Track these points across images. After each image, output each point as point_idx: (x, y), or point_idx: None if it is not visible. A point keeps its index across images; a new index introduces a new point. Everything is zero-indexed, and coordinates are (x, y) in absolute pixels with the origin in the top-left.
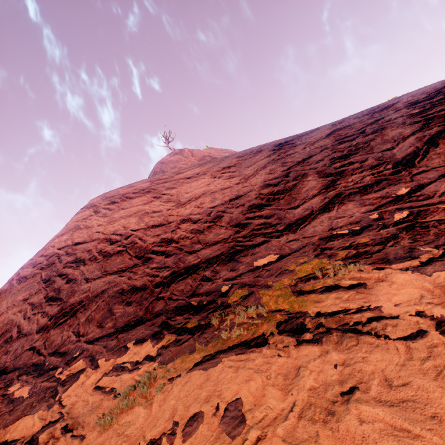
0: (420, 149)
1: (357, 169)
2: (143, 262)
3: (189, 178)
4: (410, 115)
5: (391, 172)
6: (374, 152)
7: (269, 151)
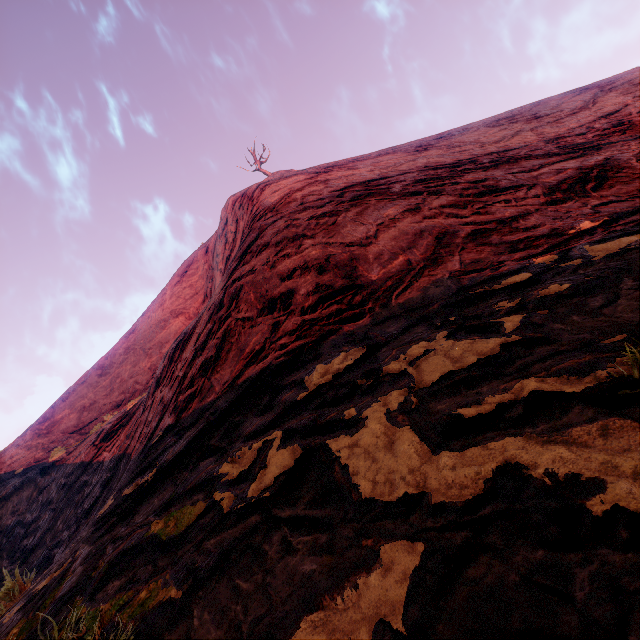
0: None
1: None
2: (594, 150)
3: (440, 138)
4: None
5: None
6: None
7: (565, 95)
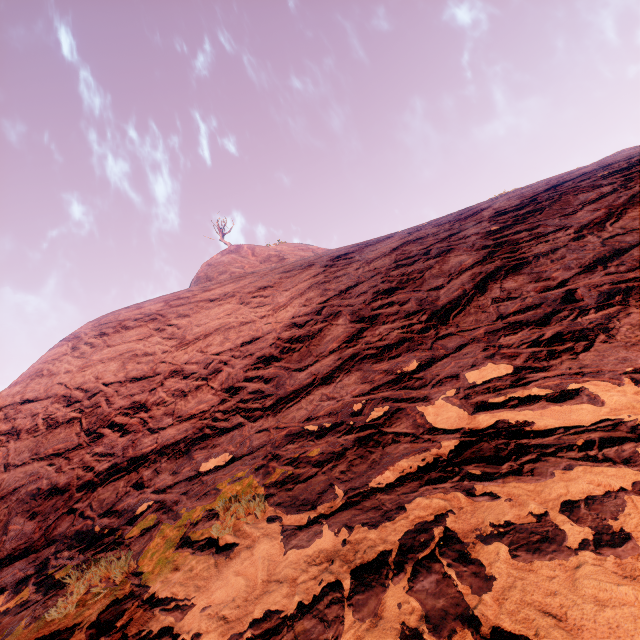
0: (466, 294)
1: (392, 315)
2: (90, 441)
3: (213, 300)
4: (485, 234)
5: (420, 328)
6: (421, 290)
7: (320, 268)
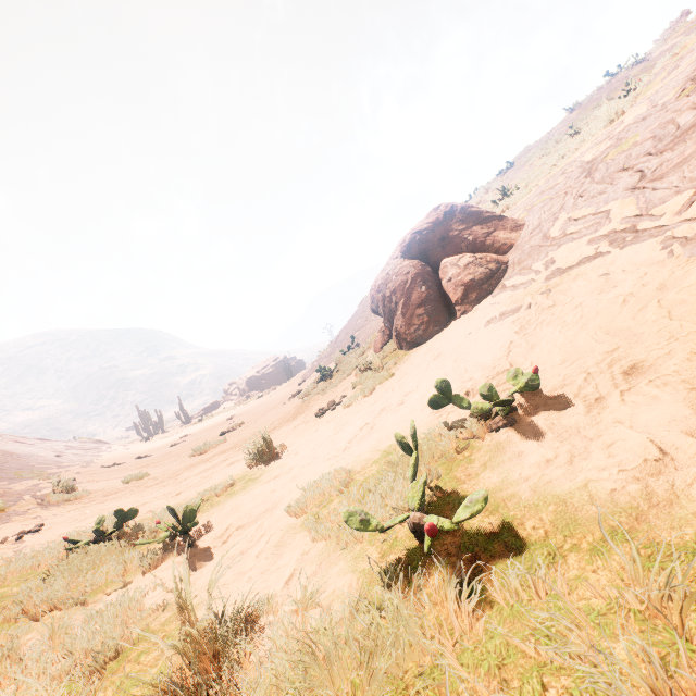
0: None
1: None
2: None
3: None
4: None
5: None
6: None
7: None
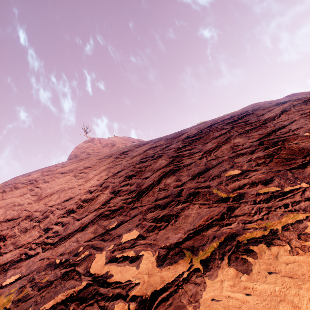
0: (153, 183)
1: (125, 191)
2: None
3: (63, 173)
4: (176, 149)
5: (129, 201)
6: (141, 178)
7: (113, 158)
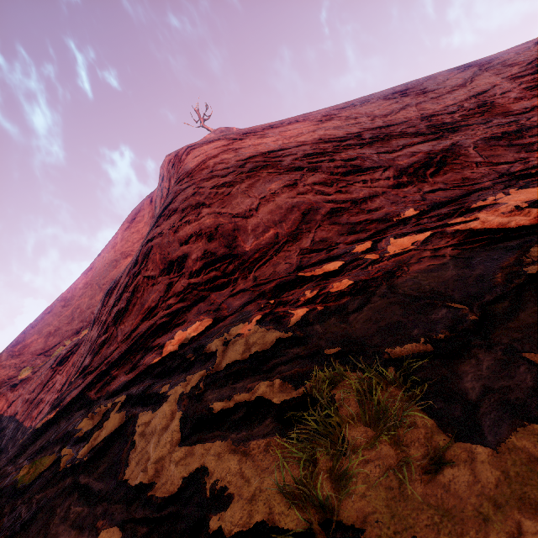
0: None
1: None
2: (451, 132)
3: (344, 108)
4: None
5: None
6: None
7: (452, 71)
